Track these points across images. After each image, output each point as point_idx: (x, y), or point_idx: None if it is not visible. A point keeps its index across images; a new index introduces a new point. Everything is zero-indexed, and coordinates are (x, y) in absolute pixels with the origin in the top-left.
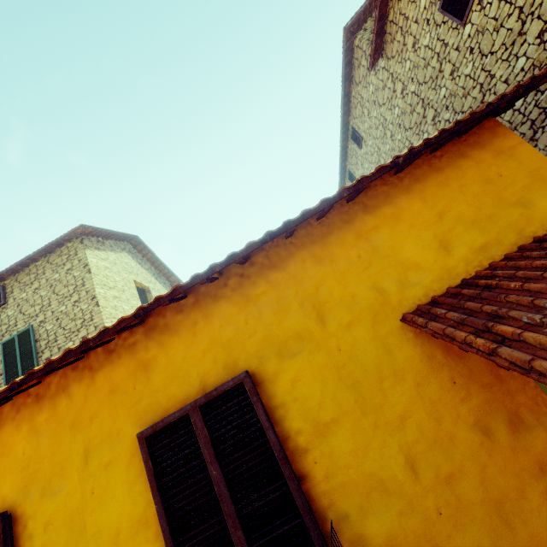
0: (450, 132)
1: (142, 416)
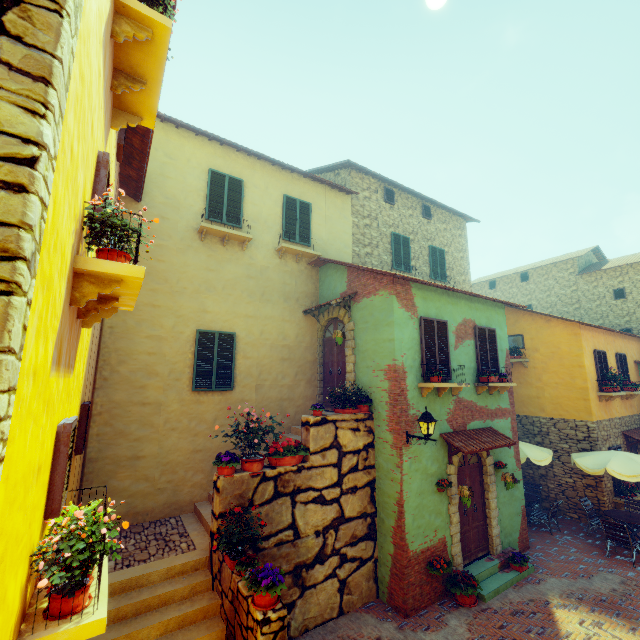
0: None
1: (614, 350)
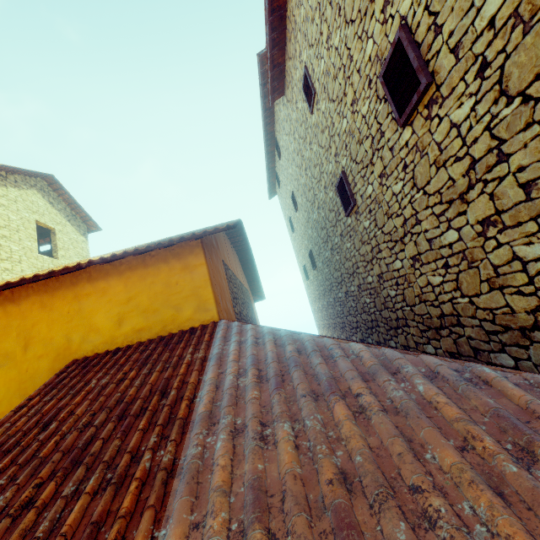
0: (122, 256)
1: None
